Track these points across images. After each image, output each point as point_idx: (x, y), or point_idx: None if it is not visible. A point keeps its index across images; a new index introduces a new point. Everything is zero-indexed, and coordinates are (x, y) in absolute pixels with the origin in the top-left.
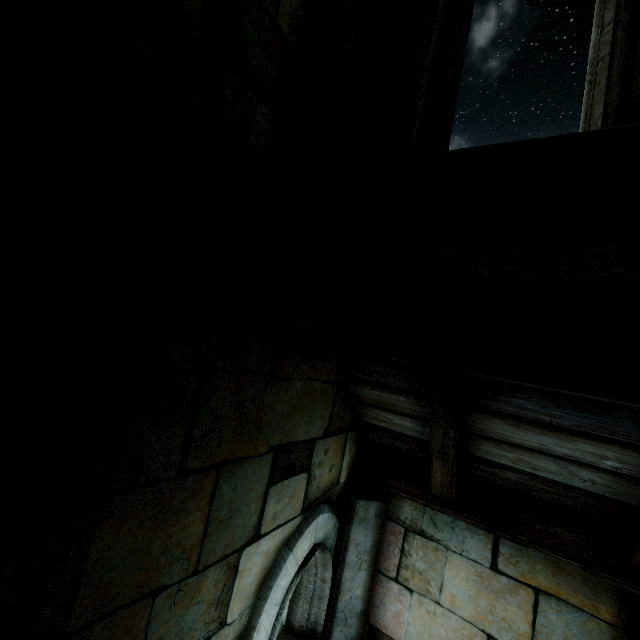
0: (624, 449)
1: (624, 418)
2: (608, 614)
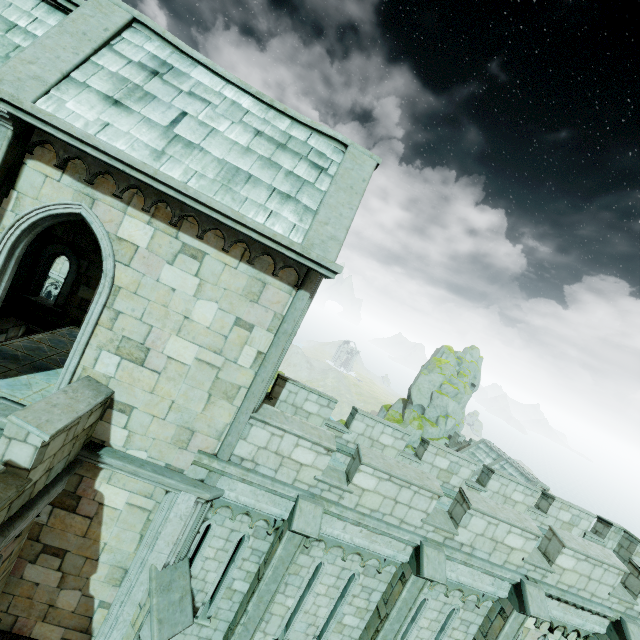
0: None
1: None
2: None
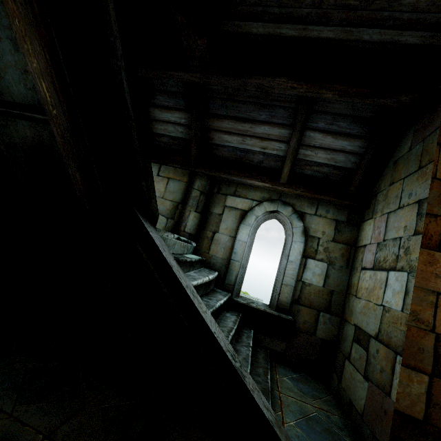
0: (184, 112)
1: (181, 98)
2: (186, 180)
